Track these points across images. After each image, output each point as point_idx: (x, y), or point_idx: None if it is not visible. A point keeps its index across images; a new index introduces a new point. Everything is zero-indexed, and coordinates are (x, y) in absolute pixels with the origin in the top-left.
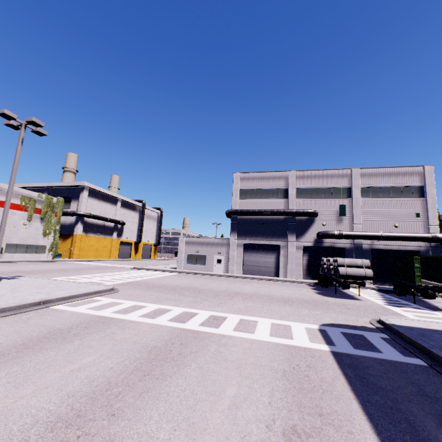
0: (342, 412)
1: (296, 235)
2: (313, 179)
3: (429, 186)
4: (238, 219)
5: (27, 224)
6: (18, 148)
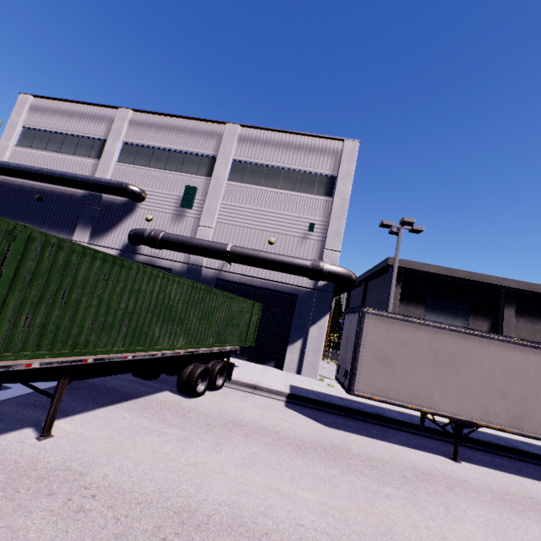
0: None
1: (94, 232)
2: (157, 132)
3: (343, 176)
4: None
5: None
6: None
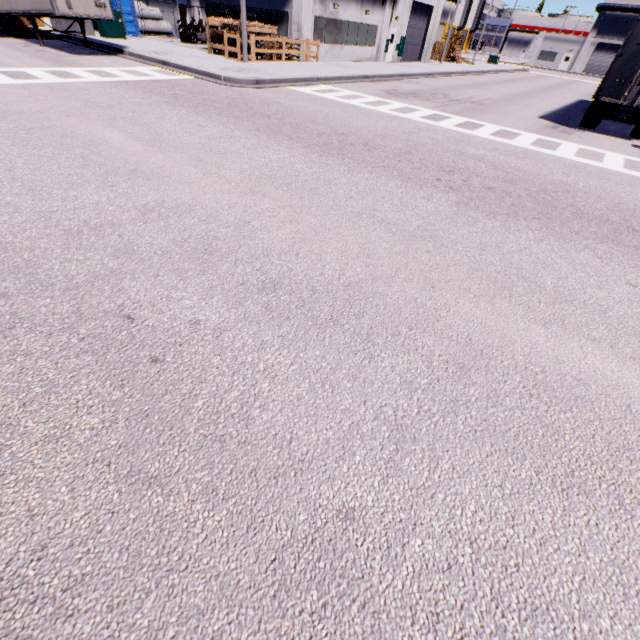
0: None
1: None
2: None
3: None
4: (605, 15)
5: None
6: None
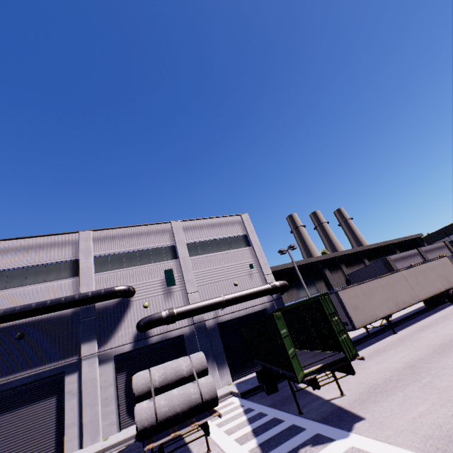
0: None
1: (100, 339)
2: (121, 240)
3: (251, 233)
4: None
5: None
6: None
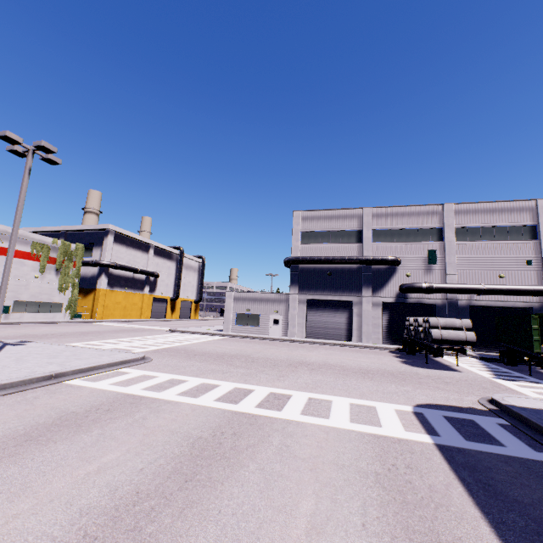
0: (470, 541)
1: (373, 289)
2: (394, 218)
3: None
4: (300, 269)
5: (39, 276)
6: (25, 180)
